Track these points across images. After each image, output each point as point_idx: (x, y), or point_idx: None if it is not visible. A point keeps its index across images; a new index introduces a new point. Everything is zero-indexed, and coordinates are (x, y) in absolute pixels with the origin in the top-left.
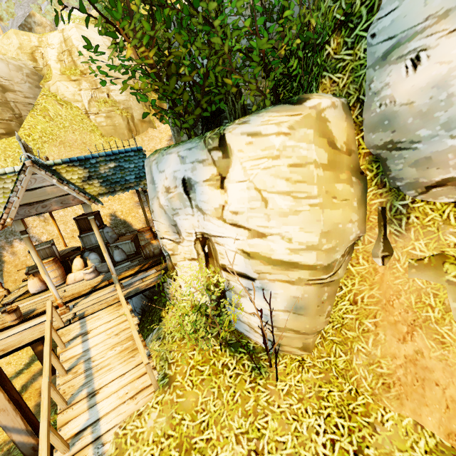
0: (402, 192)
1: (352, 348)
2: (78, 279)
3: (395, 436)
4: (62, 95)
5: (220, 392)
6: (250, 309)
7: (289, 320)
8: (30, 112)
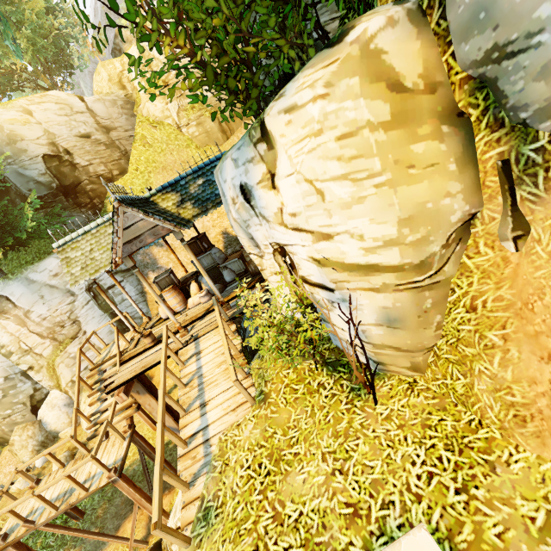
0: (531, 128)
1: (472, 368)
2: (196, 303)
3: (523, 481)
4: (153, 116)
5: (313, 412)
6: (341, 324)
7: (384, 336)
8: (133, 145)
